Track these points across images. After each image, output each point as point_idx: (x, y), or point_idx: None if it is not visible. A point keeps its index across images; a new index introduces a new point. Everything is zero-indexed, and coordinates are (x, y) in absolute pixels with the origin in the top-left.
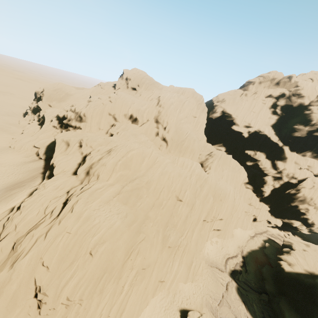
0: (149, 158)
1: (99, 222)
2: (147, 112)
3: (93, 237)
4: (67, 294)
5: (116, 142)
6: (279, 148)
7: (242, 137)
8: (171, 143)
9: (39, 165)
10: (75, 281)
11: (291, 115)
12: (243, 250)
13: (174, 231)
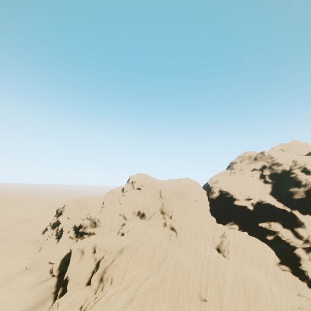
0: (159, 250)
1: None
2: (152, 206)
3: None
4: None
5: (127, 240)
6: (290, 214)
7: (248, 211)
8: (180, 231)
9: (51, 284)
10: None
11: (281, 181)
12: None
13: None
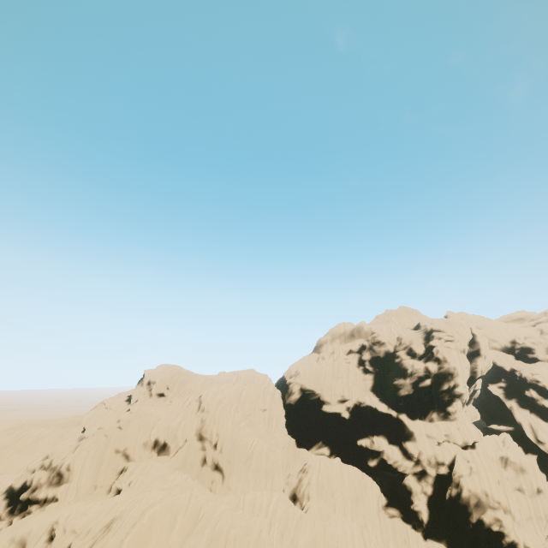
0: (185, 513)
1: None
2: (183, 427)
3: None
4: None
5: (125, 502)
6: (397, 420)
7: (343, 420)
8: (230, 471)
9: None
10: None
11: (385, 368)
12: None
13: None
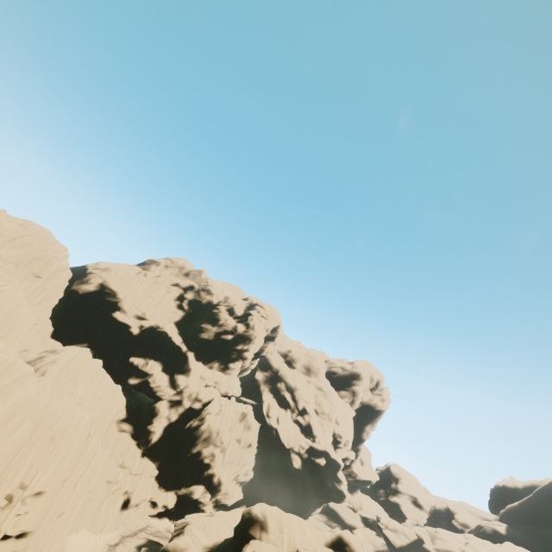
0: None
1: None
2: None
3: None
4: None
5: None
6: (183, 355)
7: (128, 335)
8: None
9: None
10: None
11: (199, 314)
12: None
13: None
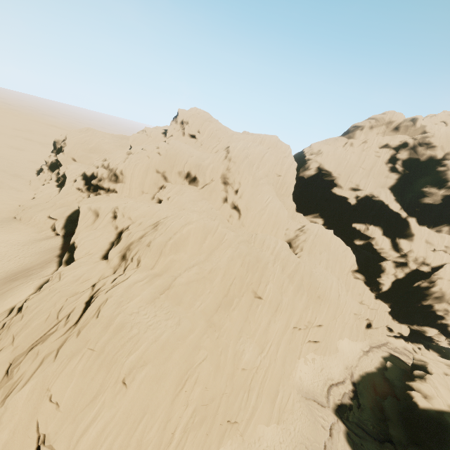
0: (213, 235)
1: (138, 333)
2: (211, 169)
3: (128, 357)
4: (85, 449)
5: (166, 211)
6: (403, 221)
7: (347, 205)
8: (246, 213)
9: (54, 244)
10: (98, 428)
11: (417, 173)
12: (353, 373)
13: (251, 344)
